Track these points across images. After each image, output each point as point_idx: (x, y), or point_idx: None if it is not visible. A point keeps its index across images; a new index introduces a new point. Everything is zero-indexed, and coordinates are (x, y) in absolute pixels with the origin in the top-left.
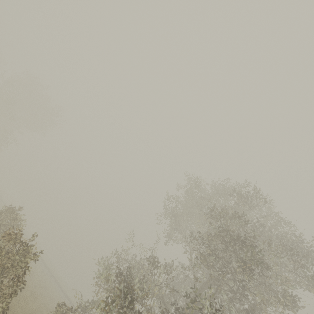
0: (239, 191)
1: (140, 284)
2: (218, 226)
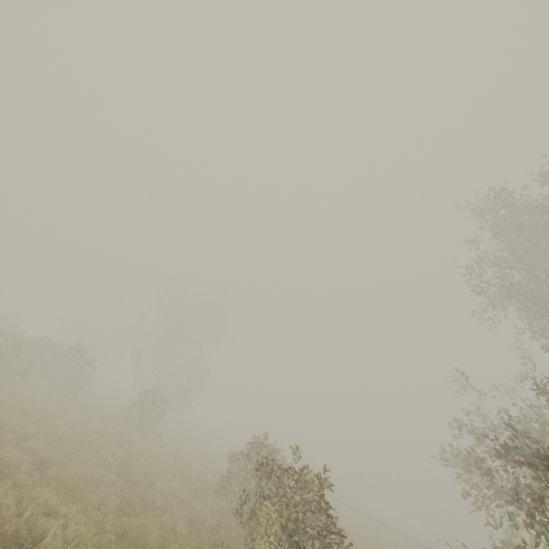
0: None
1: None
2: None
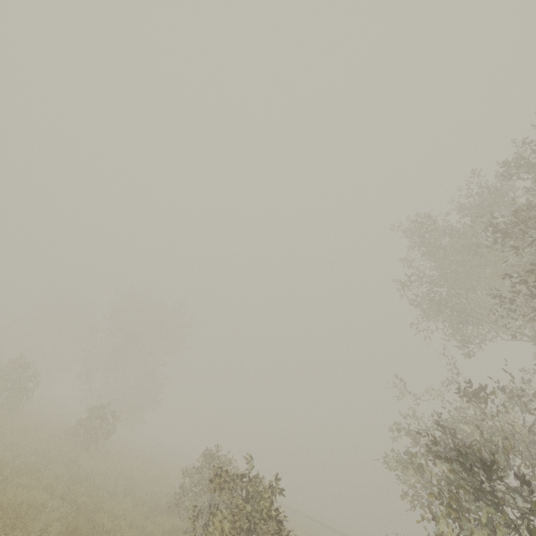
0: (515, 162)
1: (484, 442)
2: (534, 238)
